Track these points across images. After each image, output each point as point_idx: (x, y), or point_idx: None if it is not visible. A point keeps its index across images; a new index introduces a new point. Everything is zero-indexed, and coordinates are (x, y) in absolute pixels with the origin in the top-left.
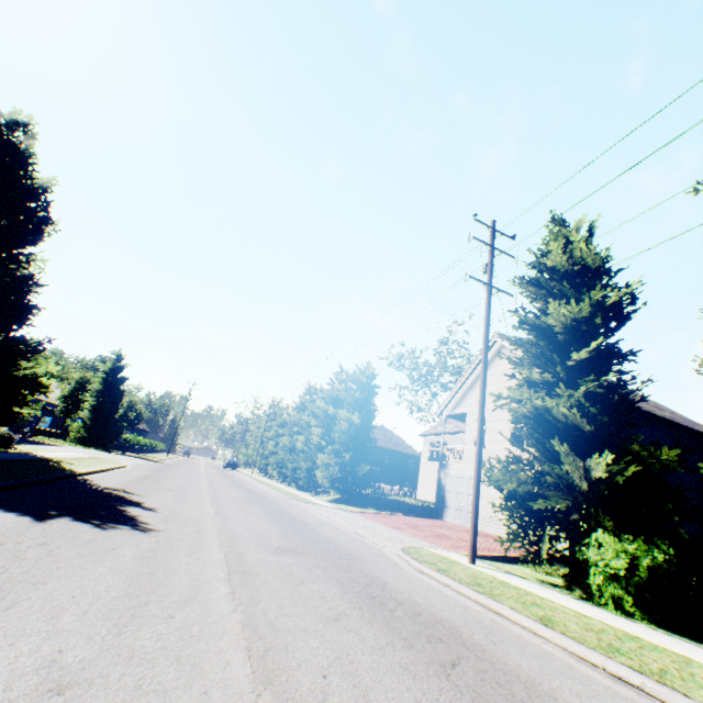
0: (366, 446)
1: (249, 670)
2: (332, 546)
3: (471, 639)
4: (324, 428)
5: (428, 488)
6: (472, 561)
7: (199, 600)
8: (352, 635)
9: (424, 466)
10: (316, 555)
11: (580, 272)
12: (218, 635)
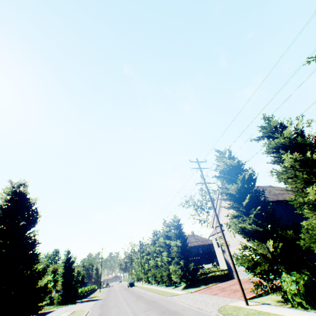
0: (188, 254)
1: None
2: None
3: None
4: (167, 251)
5: (223, 261)
6: (247, 304)
7: None
8: None
9: (217, 251)
10: None
11: (232, 168)
12: None
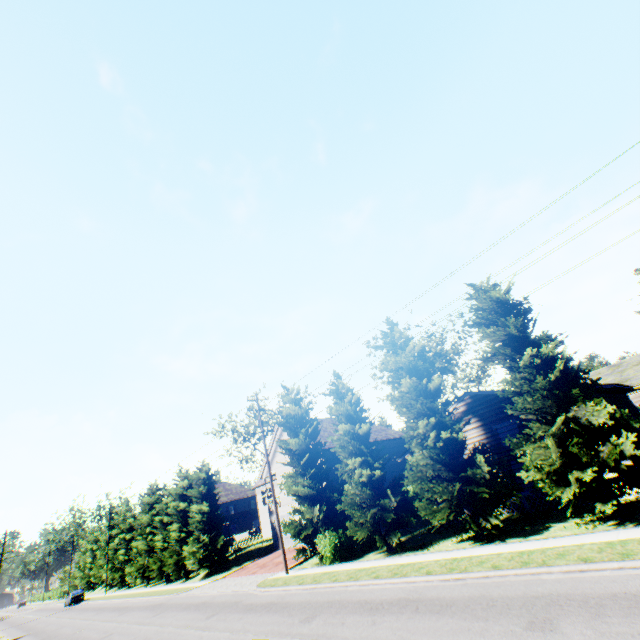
0: (218, 523)
1: (229, 632)
2: (227, 603)
3: (277, 601)
4: (180, 521)
5: (269, 526)
6: (287, 572)
7: (204, 635)
8: (246, 618)
9: (262, 510)
10: (223, 610)
11: (298, 414)
12: (217, 634)
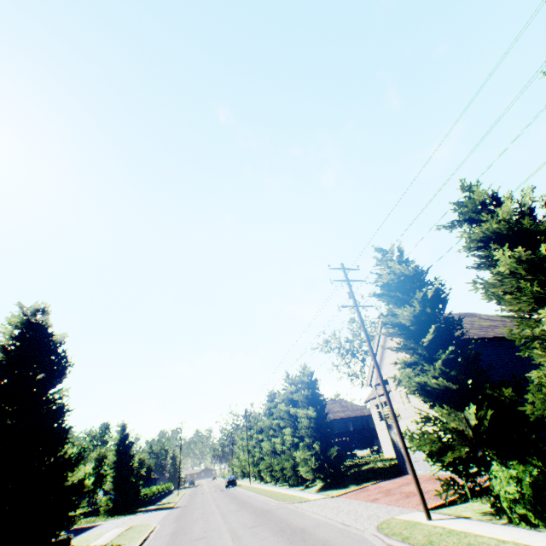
0: (327, 431)
1: None
2: None
3: None
4: (292, 426)
5: (390, 444)
6: (429, 517)
7: None
8: None
9: (379, 426)
10: None
11: (405, 279)
12: None
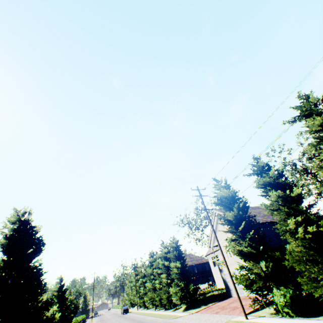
0: (187, 275)
1: None
2: None
3: None
4: (166, 273)
5: (220, 280)
6: (246, 318)
7: None
8: None
9: (213, 270)
10: None
11: (229, 196)
12: None
